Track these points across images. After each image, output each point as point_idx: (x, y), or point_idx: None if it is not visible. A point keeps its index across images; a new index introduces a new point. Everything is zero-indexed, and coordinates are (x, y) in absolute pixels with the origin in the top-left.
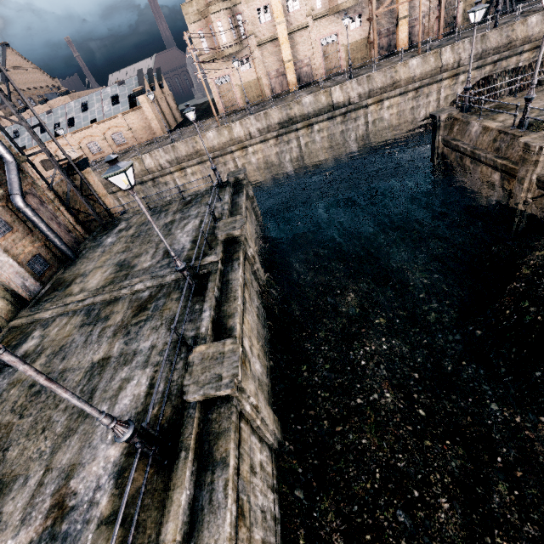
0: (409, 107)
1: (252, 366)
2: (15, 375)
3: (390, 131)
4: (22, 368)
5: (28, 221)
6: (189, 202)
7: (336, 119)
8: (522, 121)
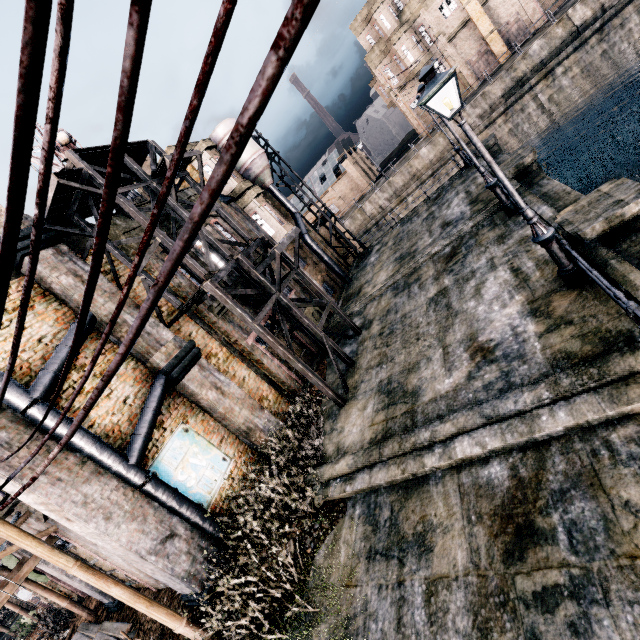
0: None
1: None
2: (359, 339)
3: None
4: (475, 139)
5: (313, 257)
6: (437, 196)
7: (587, 43)
8: None
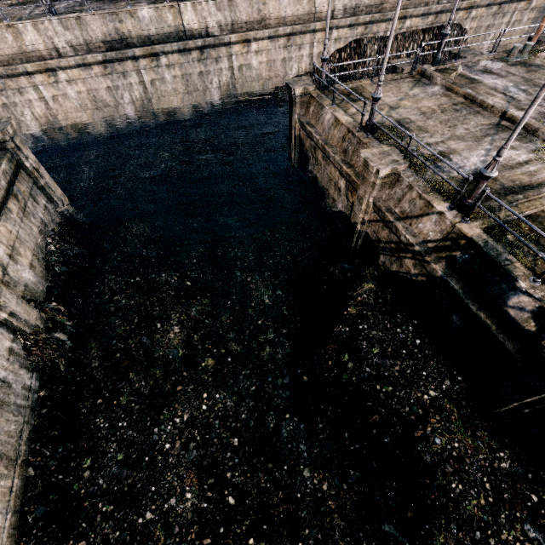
0: (280, 57)
1: None
2: None
3: (260, 84)
4: None
5: None
6: None
7: (190, 53)
8: (368, 124)
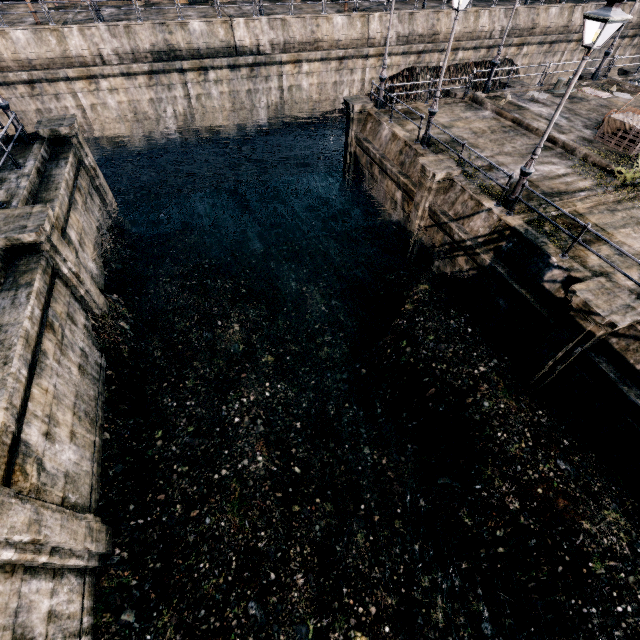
0: (331, 81)
1: (51, 462)
2: None
3: (310, 107)
4: None
5: None
6: None
7: (240, 70)
8: (425, 137)
